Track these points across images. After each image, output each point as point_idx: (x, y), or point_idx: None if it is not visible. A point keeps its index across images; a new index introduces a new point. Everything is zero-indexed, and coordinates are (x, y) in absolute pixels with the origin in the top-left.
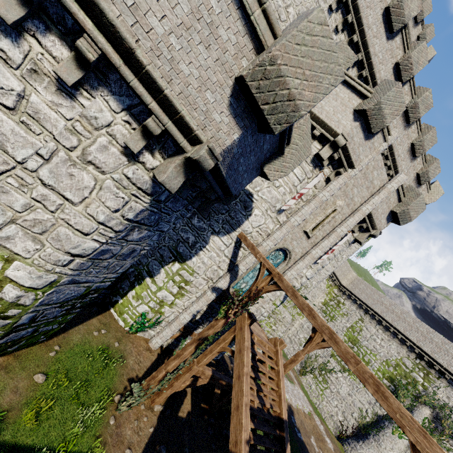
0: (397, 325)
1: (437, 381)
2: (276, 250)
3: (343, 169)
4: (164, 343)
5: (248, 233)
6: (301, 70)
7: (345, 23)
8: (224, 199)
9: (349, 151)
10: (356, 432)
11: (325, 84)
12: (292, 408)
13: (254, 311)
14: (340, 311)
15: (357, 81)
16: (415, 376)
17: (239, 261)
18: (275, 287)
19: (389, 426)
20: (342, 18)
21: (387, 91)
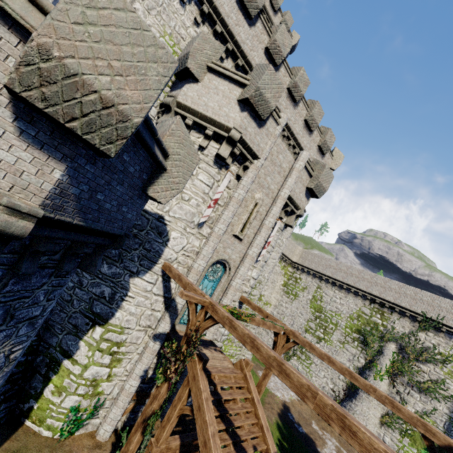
0: (347, 281)
1: (392, 317)
2: (212, 265)
3: (249, 162)
4: (118, 424)
5: (173, 261)
6: (104, 61)
7: (202, 14)
8: (113, 243)
9: (247, 143)
10: (347, 392)
11: (153, 76)
12: (287, 404)
13: (211, 337)
14: (300, 286)
15: (232, 71)
16: (375, 319)
17: (174, 294)
18: (212, 322)
19: (370, 374)
20: (198, 10)
21: (262, 75)
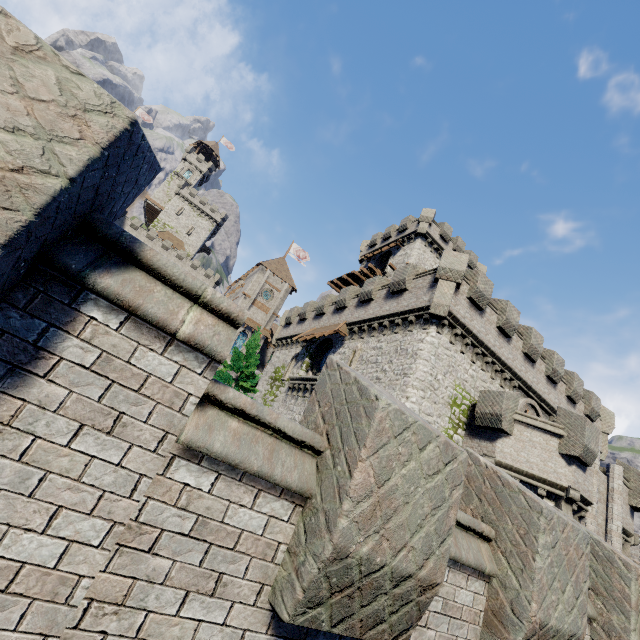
0: None
1: None
2: None
3: (584, 511)
4: None
5: None
6: None
7: (476, 354)
8: None
9: (582, 495)
10: None
11: None
12: None
13: None
14: None
15: (540, 420)
16: None
17: None
18: None
19: None
20: (471, 351)
21: (582, 431)
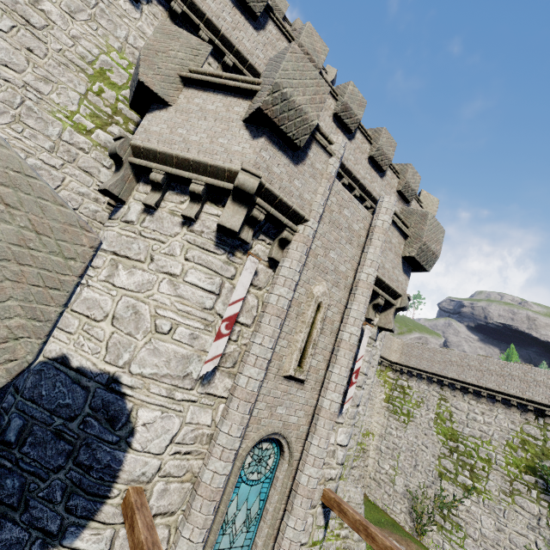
0: (486, 383)
1: None
2: (252, 449)
3: (288, 231)
4: None
5: (151, 477)
6: None
7: (173, 16)
8: None
9: (277, 195)
10: None
11: None
12: None
13: None
14: (412, 399)
15: (226, 76)
16: None
17: None
18: None
19: None
20: (165, 11)
21: (279, 64)
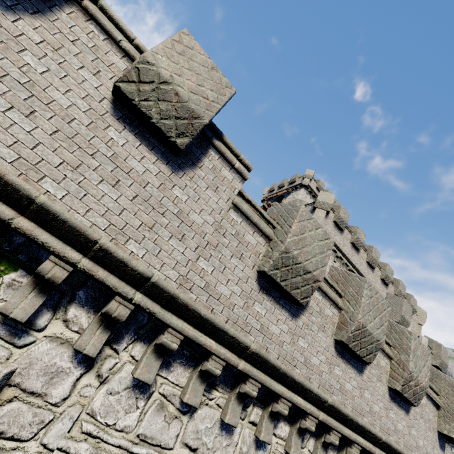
0: None
1: None
2: None
3: None
4: None
5: None
6: None
7: (336, 257)
8: None
9: None
10: None
11: None
12: None
13: None
14: None
15: None
16: None
17: None
18: None
19: None
20: (334, 255)
21: (401, 306)
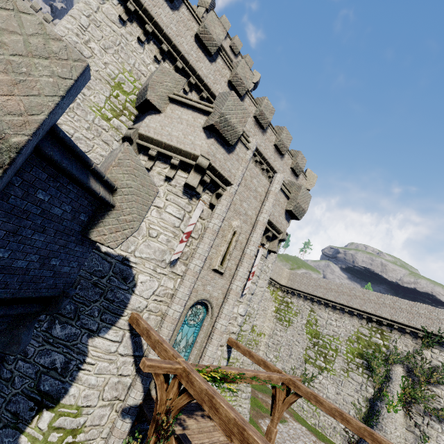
0: (340, 300)
1: (392, 335)
2: (192, 307)
3: (221, 189)
4: None
5: (142, 310)
6: None
7: (162, 52)
8: (46, 308)
9: (218, 170)
10: None
11: (44, 76)
12: None
13: None
14: (292, 311)
15: (194, 100)
16: (375, 340)
17: (147, 350)
18: (187, 398)
19: (382, 405)
20: (157, 49)
21: (225, 102)
